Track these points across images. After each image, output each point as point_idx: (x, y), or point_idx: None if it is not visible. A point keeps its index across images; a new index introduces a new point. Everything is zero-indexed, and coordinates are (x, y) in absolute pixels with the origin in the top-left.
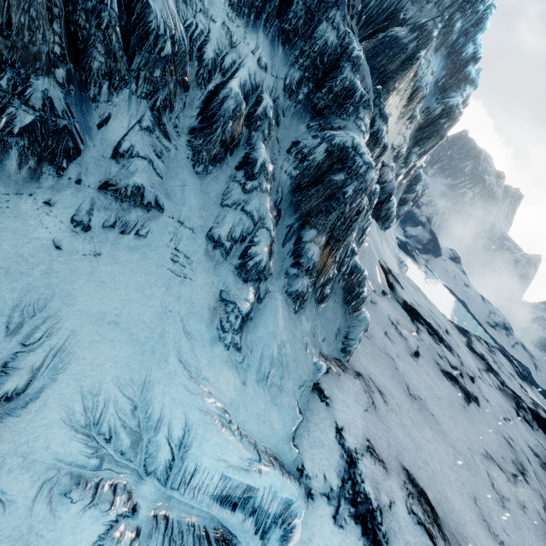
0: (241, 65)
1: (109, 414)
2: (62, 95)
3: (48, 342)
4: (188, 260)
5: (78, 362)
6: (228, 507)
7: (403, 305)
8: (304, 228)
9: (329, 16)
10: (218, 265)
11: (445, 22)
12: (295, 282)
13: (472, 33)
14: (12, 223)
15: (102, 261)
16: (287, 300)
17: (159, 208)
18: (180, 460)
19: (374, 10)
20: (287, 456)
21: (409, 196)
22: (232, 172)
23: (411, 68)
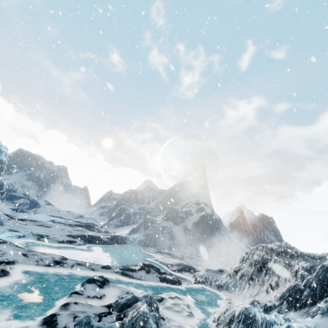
0: None
1: None
2: None
3: None
4: None
5: None
6: None
7: (18, 220)
8: None
9: None
10: None
11: None
12: None
13: None
14: None
15: None
16: None
17: None
18: None
19: None
20: None
21: (3, 190)
22: None
23: None
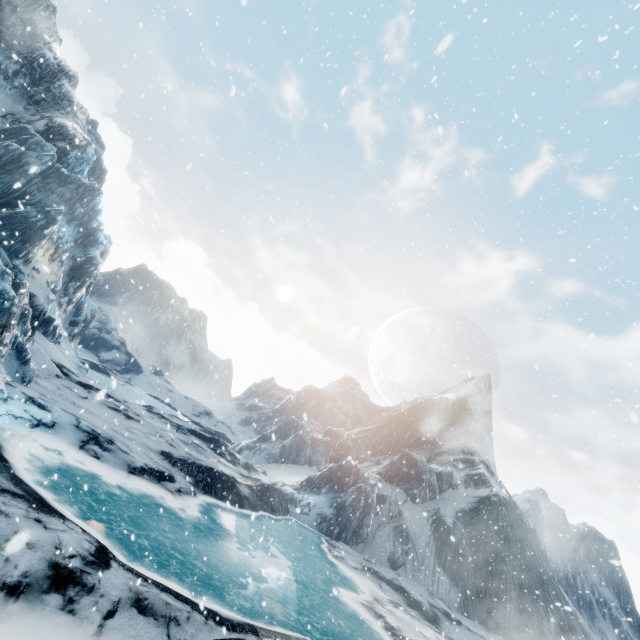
0: None
1: None
2: None
3: None
4: None
5: None
6: None
7: (77, 383)
8: None
9: None
10: None
11: (70, 208)
12: None
13: (93, 215)
14: None
15: None
16: None
17: None
18: None
19: (4, 190)
20: None
21: (80, 319)
22: None
23: (48, 234)
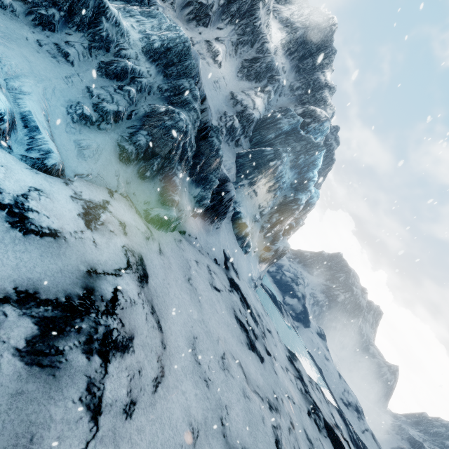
0: (138, 66)
1: (7, 62)
2: (59, 18)
3: (4, 42)
4: (73, 83)
5: (9, 51)
6: (24, 124)
7: (229, 278)
8: (142, 130)
9: (188, 79)
10: (86, 98)
11: (295, 157)
12: (125, 143)
13: (311, 168)
14: (18, 26)
15: (39, 54)
16: (117, 148)
17: (72, 64)
18: (19, 93)
19: (260, 140)
20: (67, 171)
21: (272, 247)
22: (114, 85)
23: (271, 165)
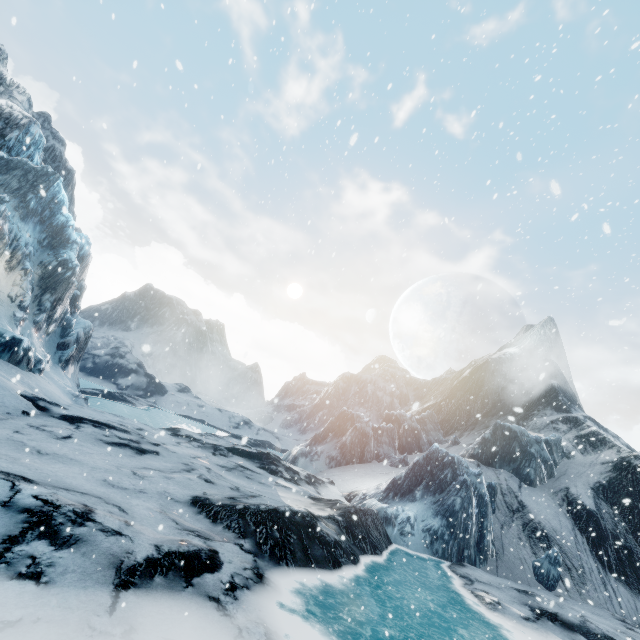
0: None
1: None
2: None
3: None
4: None
5: None
6: None
7: (60, 418)
8: None
9: None
10: None
11: (20, 200)
12: None
13: (56, 209)
14: None
15: None
16: None
17: None
18: None
19: None
20: None
21: (69, 339)
22: None
23: None
